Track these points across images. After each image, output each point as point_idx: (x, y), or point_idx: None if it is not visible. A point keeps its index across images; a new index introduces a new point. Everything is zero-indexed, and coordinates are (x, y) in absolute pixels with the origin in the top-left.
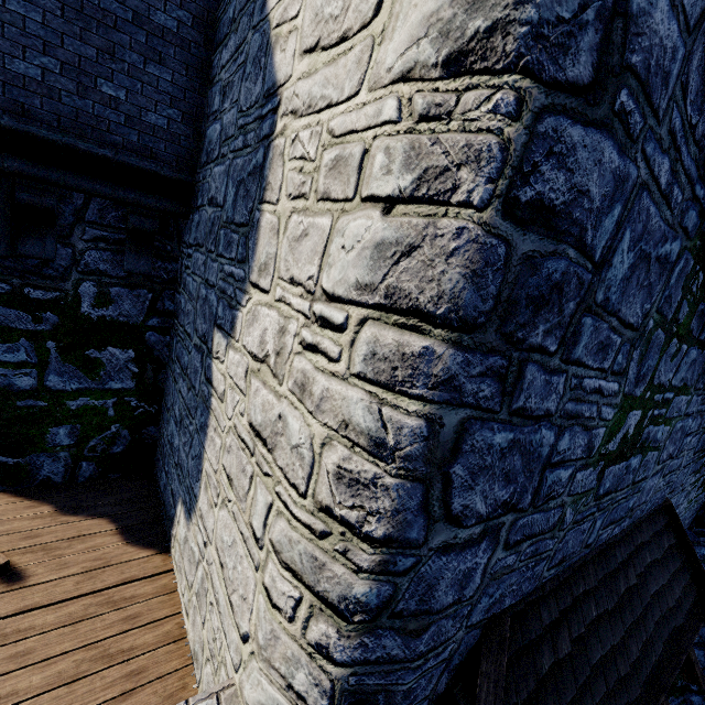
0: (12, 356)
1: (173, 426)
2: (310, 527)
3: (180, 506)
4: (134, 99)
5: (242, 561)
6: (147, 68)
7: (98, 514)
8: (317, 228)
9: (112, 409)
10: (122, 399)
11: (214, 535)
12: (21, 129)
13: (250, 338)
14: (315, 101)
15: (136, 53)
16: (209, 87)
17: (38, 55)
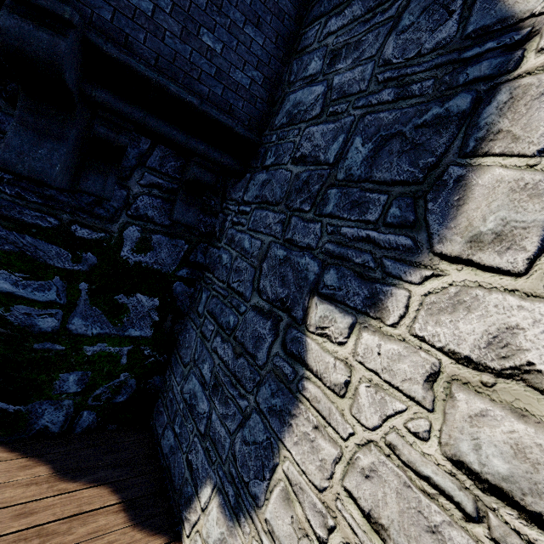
0: (42, 294)
1: (196, 386)
2: None
3: (208, 490)
4: (228, 55)
5: None
6: (244, 28)
7: (99, 481)
8: None
9: (126, 356)
10: (137, 347)
11: None
12: (121, 59)
13: (444, 330)
14: None
15: (239, 11)
16: (296, 57)
17: None
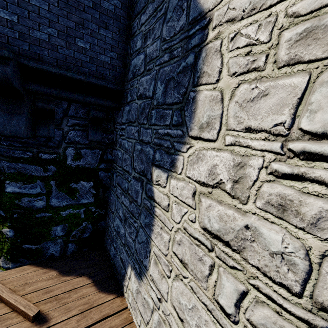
0: (33, 190)
1: (118, 222)
2: (307, 321)
3: (129, 269)
4: (94, 48)
5: (208, 325)
6: (99, 31)
7: (81, 274)
8: (283, 87)
9: (83, 214)
10: (88, 208)
11: (169, 297)
12: (38, 67)
13: (195, 172)
14: (261, 3)
15: (94, 24)
16: (131, 39)
17: (46, 27)
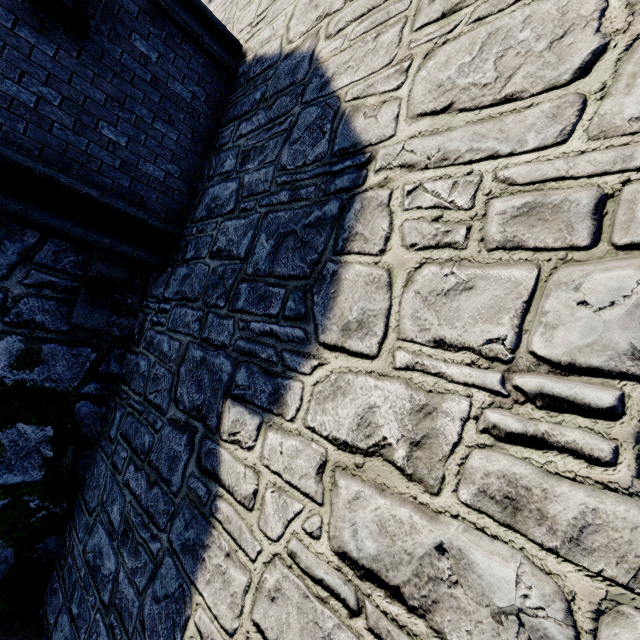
0: None
1: (102, 539)
2: None
3: None
4: (135, 148)
5: None
6: (154, 124)
7: None
8: (498, 280)
9: None
10: (18, 499)
11: None
12: None
13: (328, 418)
14: (457, 154)
15: (146, 109)
16: (214, 153)
17: (37, 83)
